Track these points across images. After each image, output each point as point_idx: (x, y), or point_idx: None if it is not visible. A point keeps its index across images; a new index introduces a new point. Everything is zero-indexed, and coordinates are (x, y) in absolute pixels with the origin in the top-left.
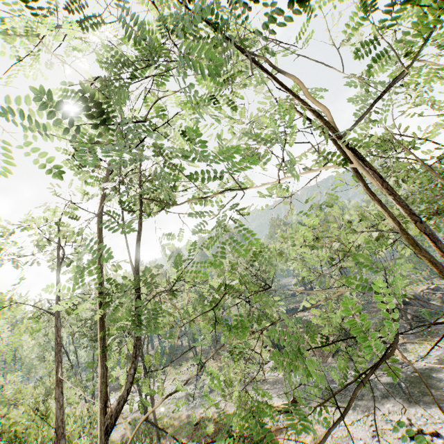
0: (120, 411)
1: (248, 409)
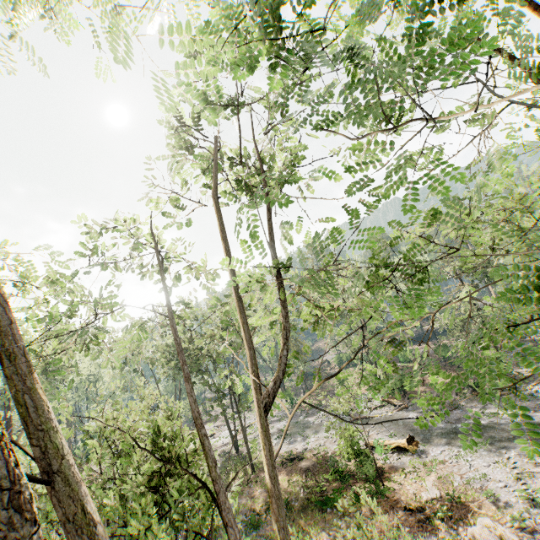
0: (275, 391)
1: (355, 445)
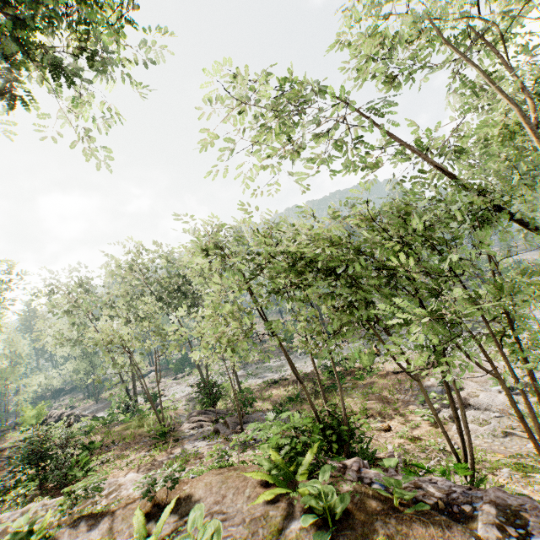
0: None
1: None
